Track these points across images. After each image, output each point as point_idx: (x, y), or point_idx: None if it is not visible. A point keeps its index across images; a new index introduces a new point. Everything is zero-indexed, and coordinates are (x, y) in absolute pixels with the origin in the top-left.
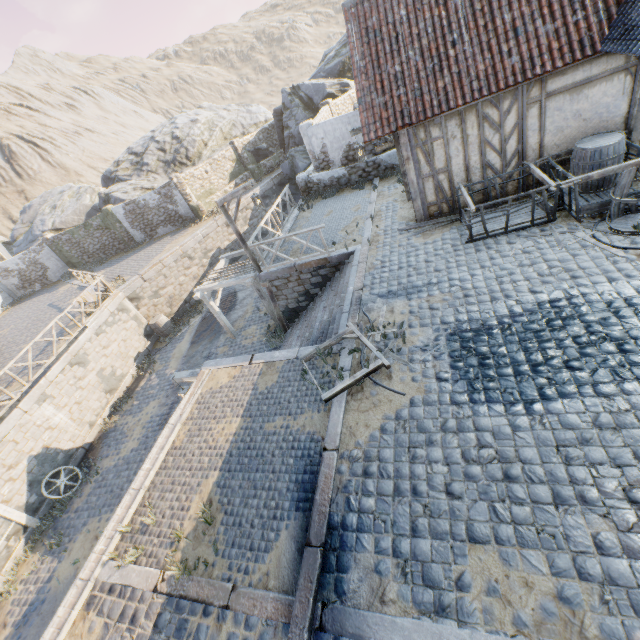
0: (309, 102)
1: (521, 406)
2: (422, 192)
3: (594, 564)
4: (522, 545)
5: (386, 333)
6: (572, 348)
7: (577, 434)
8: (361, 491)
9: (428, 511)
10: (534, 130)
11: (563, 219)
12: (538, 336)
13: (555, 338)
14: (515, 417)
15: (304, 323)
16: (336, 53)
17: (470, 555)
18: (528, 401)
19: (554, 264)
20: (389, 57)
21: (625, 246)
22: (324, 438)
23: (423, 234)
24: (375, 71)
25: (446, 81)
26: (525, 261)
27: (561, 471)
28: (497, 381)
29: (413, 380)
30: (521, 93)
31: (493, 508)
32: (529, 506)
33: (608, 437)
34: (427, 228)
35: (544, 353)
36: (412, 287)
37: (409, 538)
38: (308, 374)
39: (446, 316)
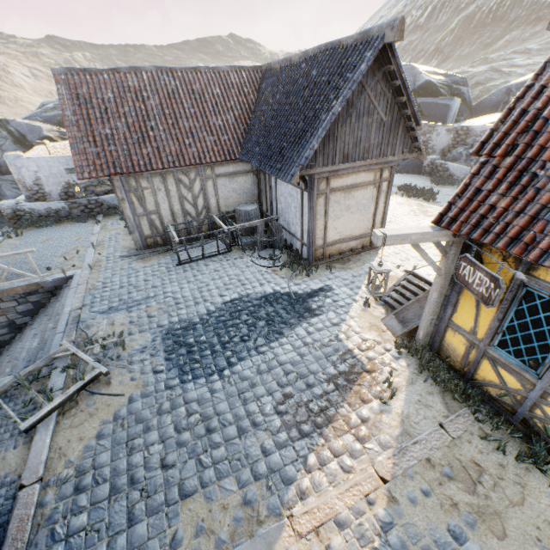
0: (22, 138)
1: (217, 374)
2: (139, 226)
3: (263, 465)
4: (220, 478)
5: (106, 344)
6: (244, 328)
7: (250, 382)
8: (71, 512)
9: (145, 493)
10: (213, 195)
11: (236, 250)
12: (225, 324)
13: (235, 323)
14: (213, 383)
15: (6, 358)
16: (56, 106)
17: (182, 511)
18: (221, 369)
19: (233, 277)
20: (100, 121)
21: (266, 265)
22: (22, 475)
23: (143, 260)
24: (87, 127)
25: (149, 150)
26: (216, 276)
27: (242, 410)
28: (200, 361)
29: (132, 379)
30: (201, 171)
31: (199, 460)
32: (224, 445)
33: (265, 378)
34: (146, 255)
35: (229, 334)
36: (133, 301)
37: (126, 531)
38: (3, 409)
39: (162, 320)
